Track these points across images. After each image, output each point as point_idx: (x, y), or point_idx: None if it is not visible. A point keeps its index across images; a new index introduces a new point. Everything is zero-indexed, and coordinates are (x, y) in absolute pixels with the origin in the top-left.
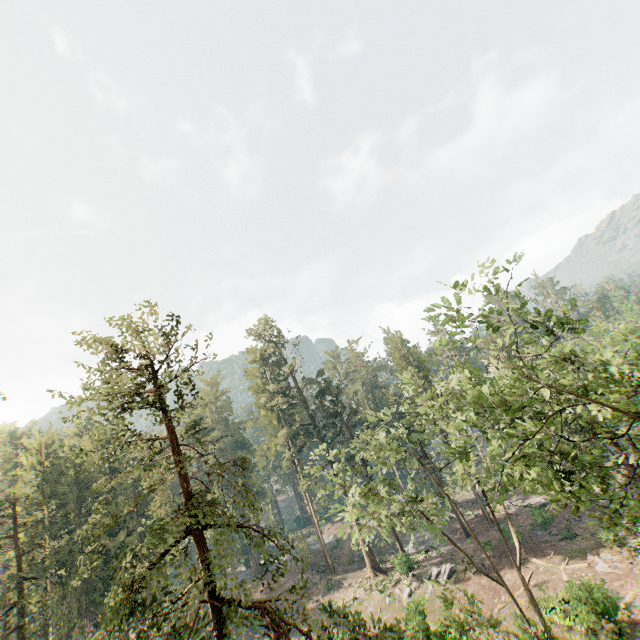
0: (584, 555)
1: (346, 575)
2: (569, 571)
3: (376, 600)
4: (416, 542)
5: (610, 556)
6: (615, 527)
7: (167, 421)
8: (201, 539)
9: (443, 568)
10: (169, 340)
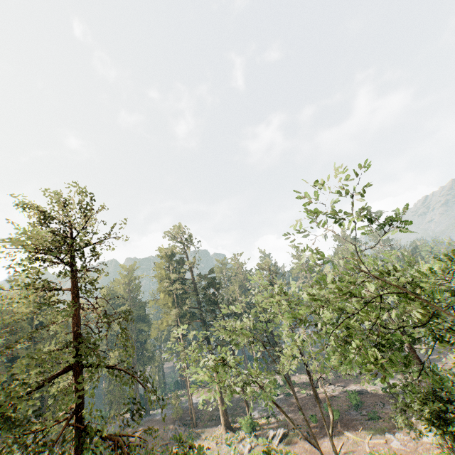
0: (383, 433)
1: (205, 429)
2: (371, 444)
3: (223, 451)
4: (261, 409)
5: (402, 436)
6: (408, 409)
7: (71, 275)
8: (79, 375)
9: (278, 431)
10: (87, 215)
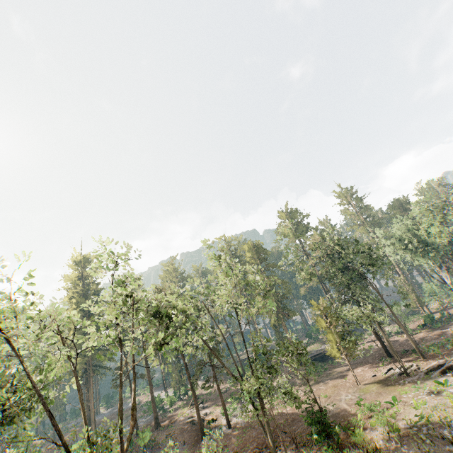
0: None
1: None
2: None
3: None
4: None
5: None
6: None
7: None
8: None
9: None
10: None
